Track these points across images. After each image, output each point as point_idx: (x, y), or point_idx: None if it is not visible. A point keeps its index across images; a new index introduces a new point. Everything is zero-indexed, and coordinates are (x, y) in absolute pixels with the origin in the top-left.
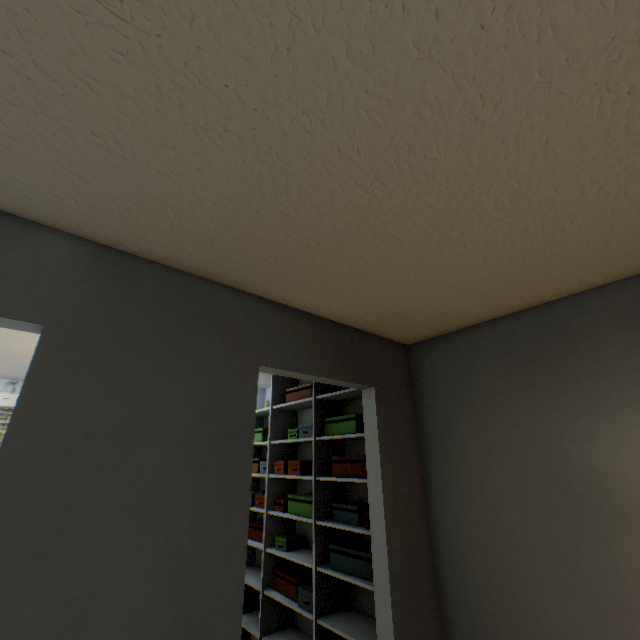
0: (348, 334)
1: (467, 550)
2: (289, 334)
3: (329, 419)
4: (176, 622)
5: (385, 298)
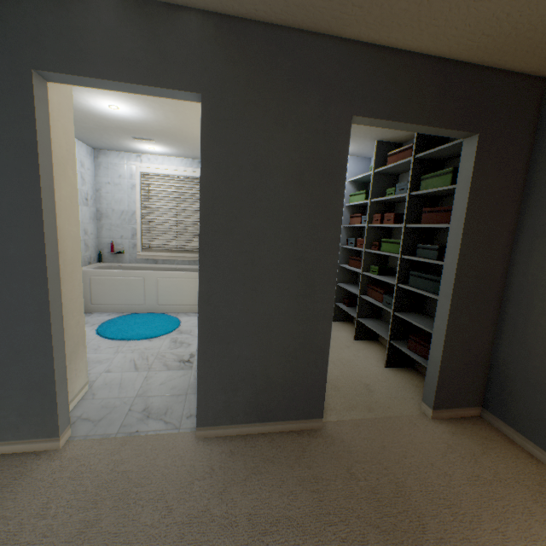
0: (457, 73)
1: (542, 285)
2: (384, 81)
3: (425, 176)
4: (298, 274)
5: (514, 3)
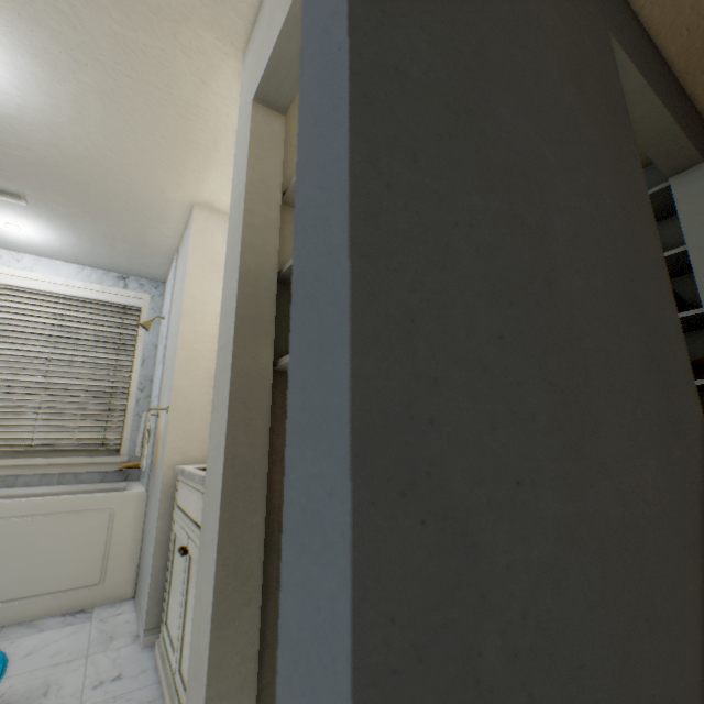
0: (666, 71)
1: None
2: (619, 16)
3: None
4: (641, 351)
5: None
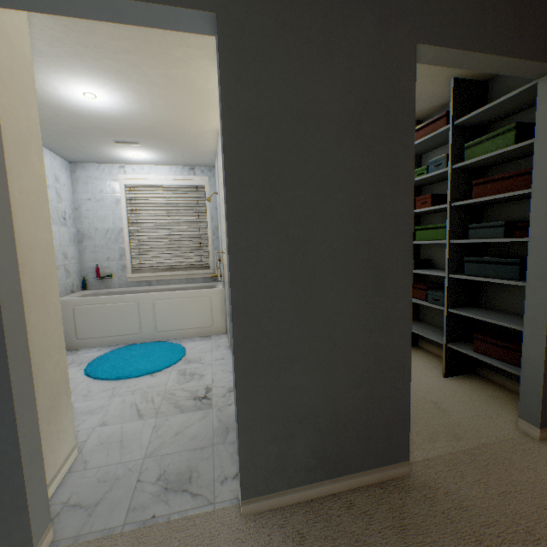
0: None
1: None
2: None
3: (471, 143)
4: (364, 264)
5: None
